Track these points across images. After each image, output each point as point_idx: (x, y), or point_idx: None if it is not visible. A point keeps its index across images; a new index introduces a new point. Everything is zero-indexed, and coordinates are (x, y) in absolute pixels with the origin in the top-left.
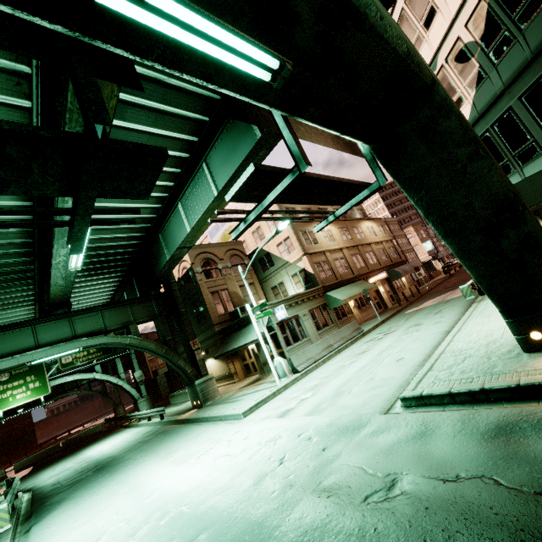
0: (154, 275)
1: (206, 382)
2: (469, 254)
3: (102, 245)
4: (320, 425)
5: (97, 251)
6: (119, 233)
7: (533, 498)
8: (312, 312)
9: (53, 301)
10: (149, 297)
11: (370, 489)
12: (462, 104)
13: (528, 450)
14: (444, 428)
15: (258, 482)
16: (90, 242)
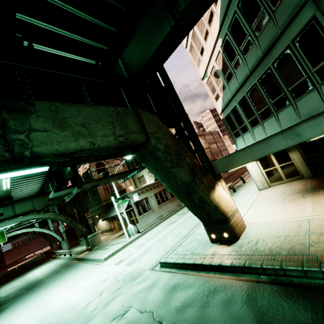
0: (63, 177)
1: (94, 236)
2: (183, 201)
3: None
4: (126, 273)
5: None
6: None
7: (156, 323)
8: (156, 195)
9: (1, 198)
10: None
11: (118, 314)
12: (219, 97)
13: (172, 300)
14: (160, 283)
15: (86, 306)
16: None
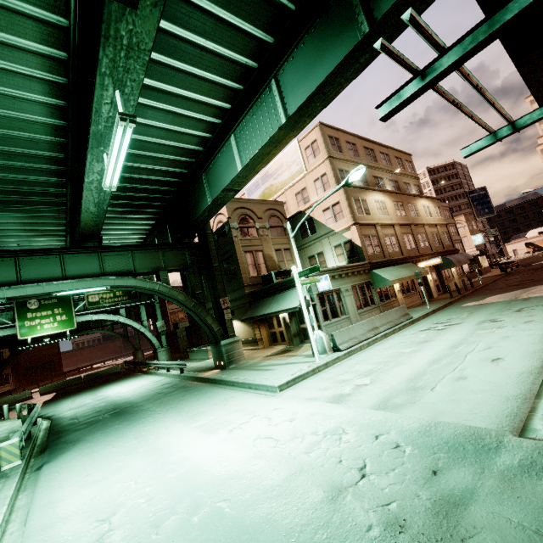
0: (191, 221)
1: (232, 344)
2: None
3: (140, 177)
4: (406, 429)
5: (134, 184)
6: (160, 165)
7: None
8: (355, 289)
9: (83, 232)
10: (182, 245)
11: None
12: None
13: None
14: None
15: (334, 498)
16: (127, 171)
